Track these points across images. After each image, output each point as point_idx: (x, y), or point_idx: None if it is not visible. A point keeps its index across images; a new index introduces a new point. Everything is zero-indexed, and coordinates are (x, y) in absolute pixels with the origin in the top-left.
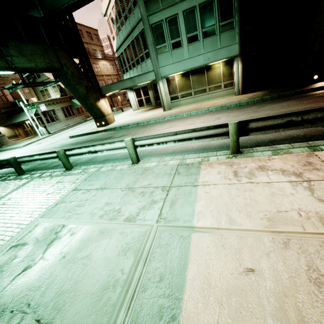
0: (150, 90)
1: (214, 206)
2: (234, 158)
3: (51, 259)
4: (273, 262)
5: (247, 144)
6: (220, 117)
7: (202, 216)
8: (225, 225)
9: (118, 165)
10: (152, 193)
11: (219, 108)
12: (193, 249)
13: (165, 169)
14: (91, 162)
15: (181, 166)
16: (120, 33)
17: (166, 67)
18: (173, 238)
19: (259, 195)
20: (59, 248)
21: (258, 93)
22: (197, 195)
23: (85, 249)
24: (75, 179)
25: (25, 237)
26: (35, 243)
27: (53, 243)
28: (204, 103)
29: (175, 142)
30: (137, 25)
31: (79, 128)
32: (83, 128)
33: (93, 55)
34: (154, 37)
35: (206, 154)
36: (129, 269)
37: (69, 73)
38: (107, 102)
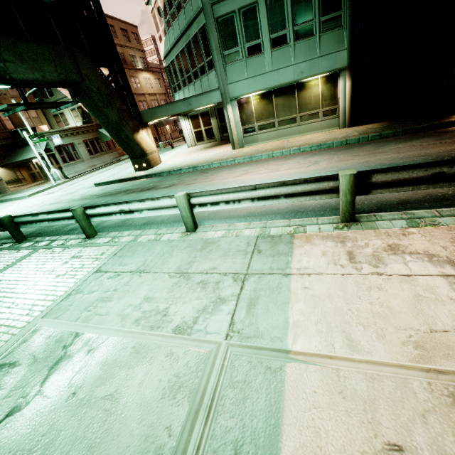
0: (213, 117)
1: (320, 314)
2: (346, 230)
3: (53, 396)
4: (436, 434)
5: (363, 206)
6: (319, 161)
7: (302, 332)
8: (341, 350)
9: (164, 233)
10: (218, 284)
11: (316, 146)
12: (289, 396)
13: (238, 244)
14: (125, 225)
15: (262, 239)
16: (171, 31)
17: (238, 84)
18: (255, 370)
19: (394, 297)
20: (67, 376)
21: (373, 125)
22: (290, 291)
23: (109, 382)
24: (100, 254)
25: (16, 352)
26: (31, 363)
27: (59, 365)
28: (292, 139)
29: (253, 201)
30: (197, 18)
31: (109, 171)
32: (115, 172)
33: (131, 64)
34: (221, 37)
35: (301, 221)
36: (180, 426)
37: (93, 89)
38: (149, 133)
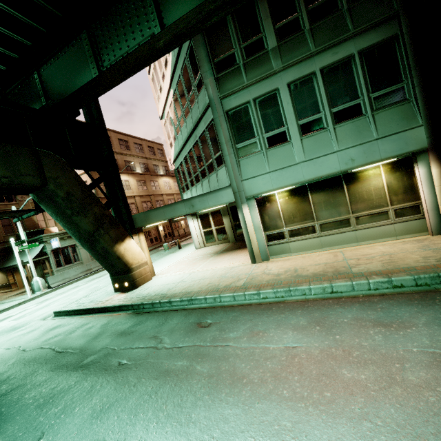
0: (226, 216)
1: None
2: None
3: None
4: None
5: None
6: None
7: None
8: None
9: None
10: None
11: (429, 278)
12: None
13: None
14: None
15: None
16: (179, 136)
17: (257, 179)
18: None
19: None
20: None
21: None
22: None
23: None
24: None
25: None
26: None
27: None
28: (349, 250)
29: None
30: (204, 116)
31: (97, 280)
32: (100, 284)
33: (153, 171)
34: (233, 129)
35: None
36: None
37: (59, 194)
38: (142, 240)
